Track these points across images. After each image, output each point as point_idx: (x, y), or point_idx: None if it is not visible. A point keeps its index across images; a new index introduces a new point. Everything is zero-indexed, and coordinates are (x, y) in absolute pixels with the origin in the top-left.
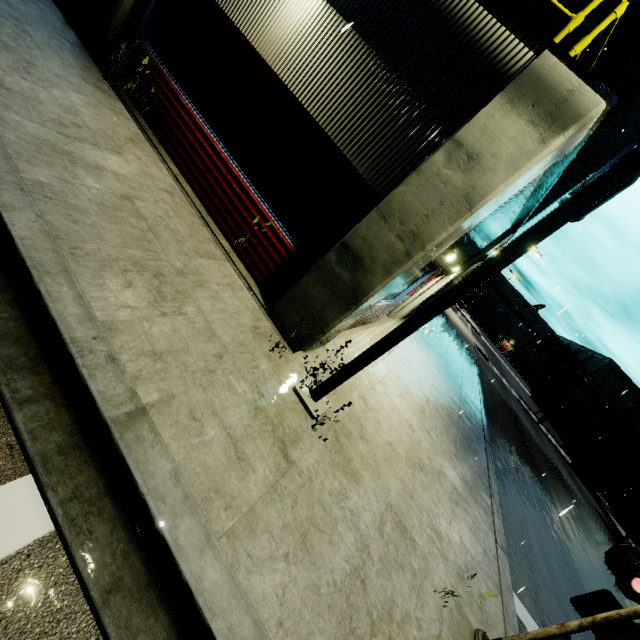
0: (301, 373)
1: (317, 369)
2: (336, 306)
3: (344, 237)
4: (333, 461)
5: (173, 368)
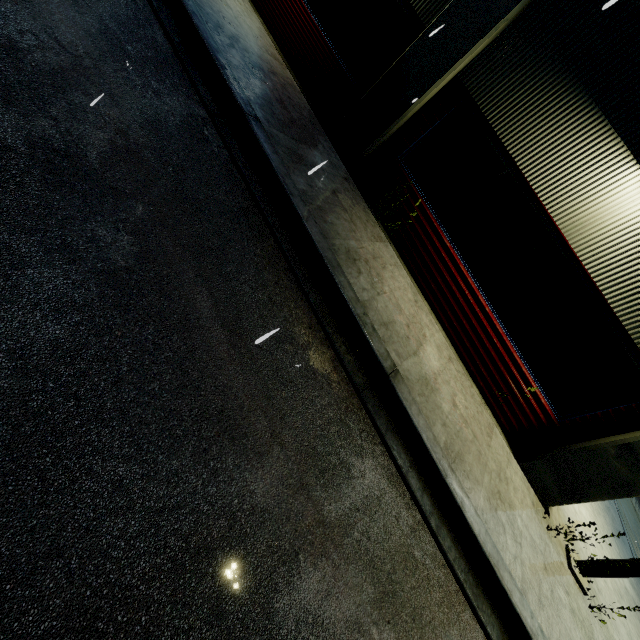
0: (560, 539)
1: (577, 540)
2: (602, 489)
3: (629, 438)
4: (605, 637)
5: (547, 608)
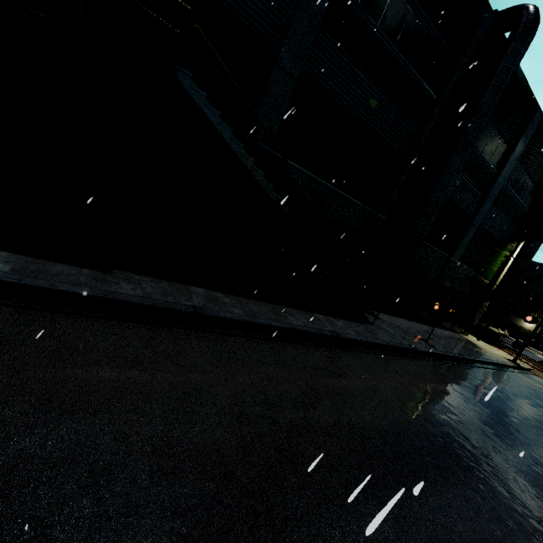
0: None
1: None
2: None
3: None
4: None
5: None
